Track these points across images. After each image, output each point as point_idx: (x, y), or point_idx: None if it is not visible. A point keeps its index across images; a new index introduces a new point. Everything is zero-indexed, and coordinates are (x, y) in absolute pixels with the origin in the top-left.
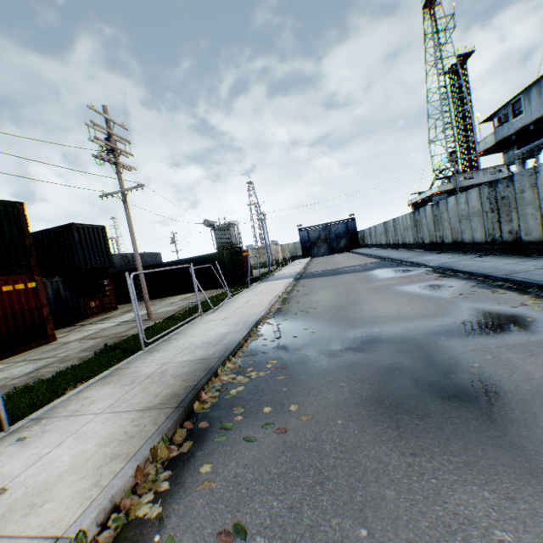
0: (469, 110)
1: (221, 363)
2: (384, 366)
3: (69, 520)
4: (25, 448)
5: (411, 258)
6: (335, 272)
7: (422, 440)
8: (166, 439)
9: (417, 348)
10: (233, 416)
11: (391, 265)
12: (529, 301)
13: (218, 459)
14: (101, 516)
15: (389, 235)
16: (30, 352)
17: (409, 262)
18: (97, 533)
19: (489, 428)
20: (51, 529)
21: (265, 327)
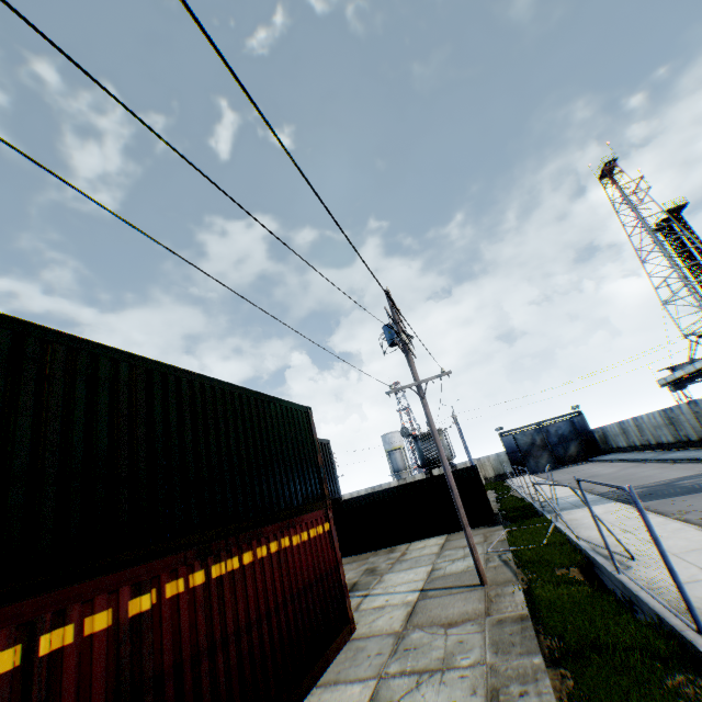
0: None
1: None
2: None
3: None
4: None
5: None
6: (685, 488)
7: None
8: None
9: None
10: None
11: None
12: None
13: None
14: None
15: (681, 427)
16: (351, 654)
17: None
18: None
19: None
20: None
21: None
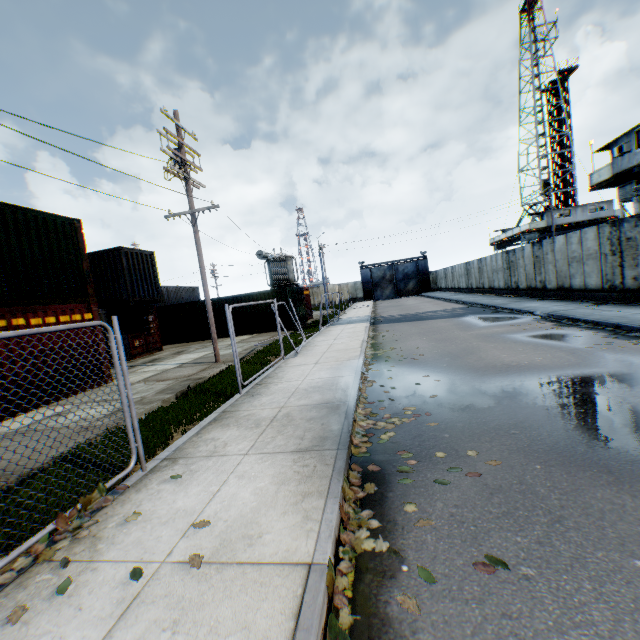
0: (569, 136)
1: (354, 408)
2: (552, 414)
3: (306, 549)
4: (184, 486)
5: (507, 304)
6: (418, 317)
7: None
8: (346, 480)
9: (580, 398)
10: (404, 460)
11: (485, 312)
12: None
13: (419, 500)
14: (333, 547)
15: (471, 278)
16: (89, 393)
17: (507, 309)
18: (333, 564)
19: None
20: (293, 557)
21: (372, 373)
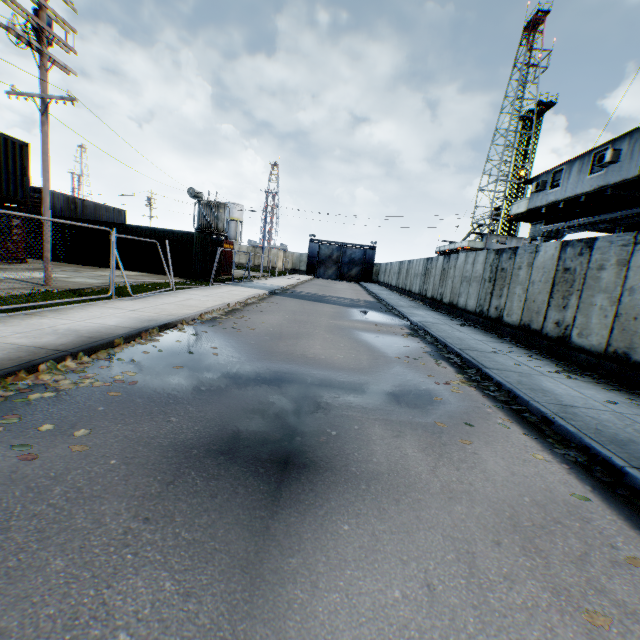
0: (528, 169)
1: (56, 358)
2: (243, 410)
3: None
4: None
5: (403, 307)
6: (319, 299)
7: (176, 505)
8: None
9: (300, 400)
10: None
11: (379, 309)
12: (456, 381)
13: None
14: None
15: (400, 277)
16: None
17: (398, 311)
18: None
19: (263, 506)
20: None
21: (174, 333)
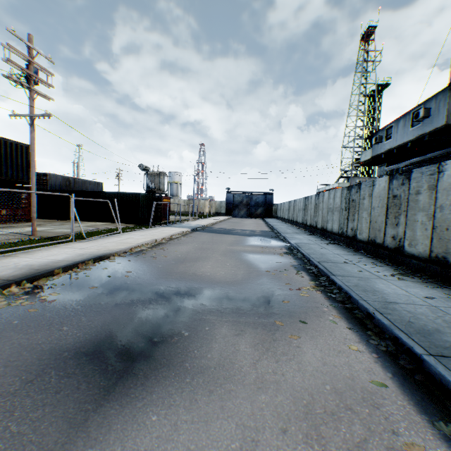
0: (376, 129)
1: (2, 286)
2: (124, 318)
3: None
4: None
5: (287, 233)
6: (227, 232)
7: (23, 400)
8: None
9: (173, 308)
10: None
11: (269, 236)
12: (307, 287)
13: None
14: None
15: (290, 212)
16: None
17: (283, 236)
18: None
19: (94, 400)
20: None
21: (105, 263)
